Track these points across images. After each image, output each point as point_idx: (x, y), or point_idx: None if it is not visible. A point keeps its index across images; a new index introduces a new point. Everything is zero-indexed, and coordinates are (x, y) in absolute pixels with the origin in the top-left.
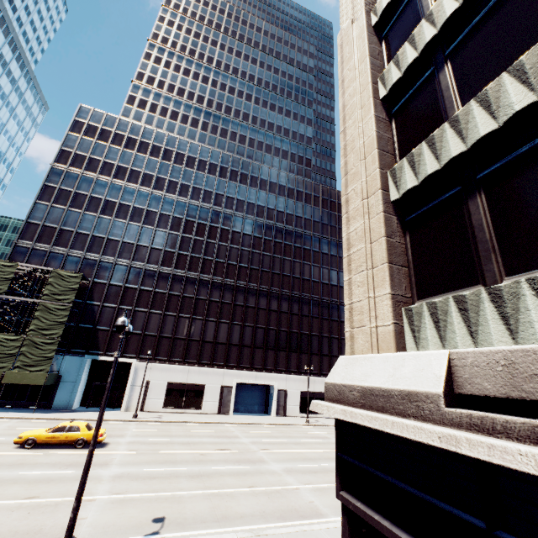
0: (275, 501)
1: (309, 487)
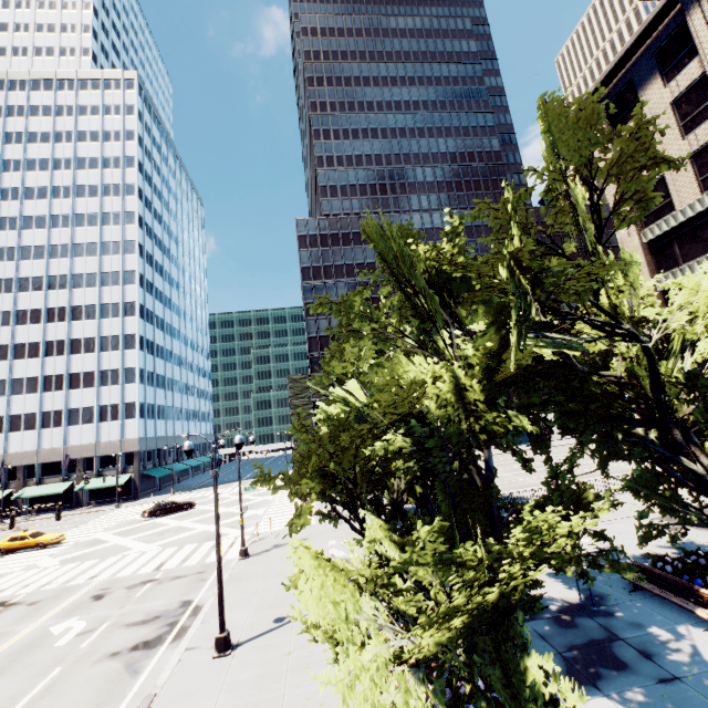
0: (611, 469)
1: (623, 464)
